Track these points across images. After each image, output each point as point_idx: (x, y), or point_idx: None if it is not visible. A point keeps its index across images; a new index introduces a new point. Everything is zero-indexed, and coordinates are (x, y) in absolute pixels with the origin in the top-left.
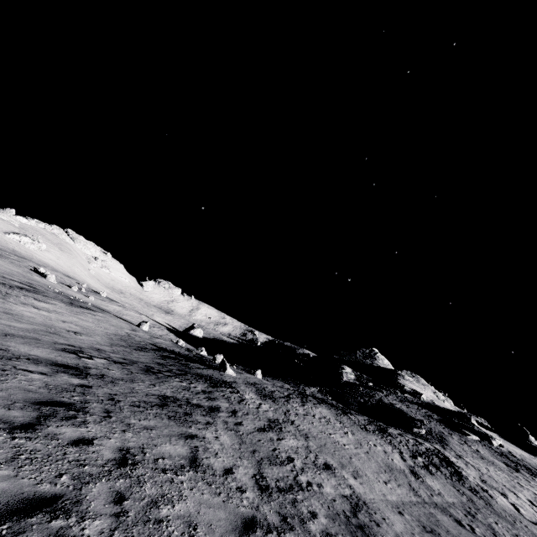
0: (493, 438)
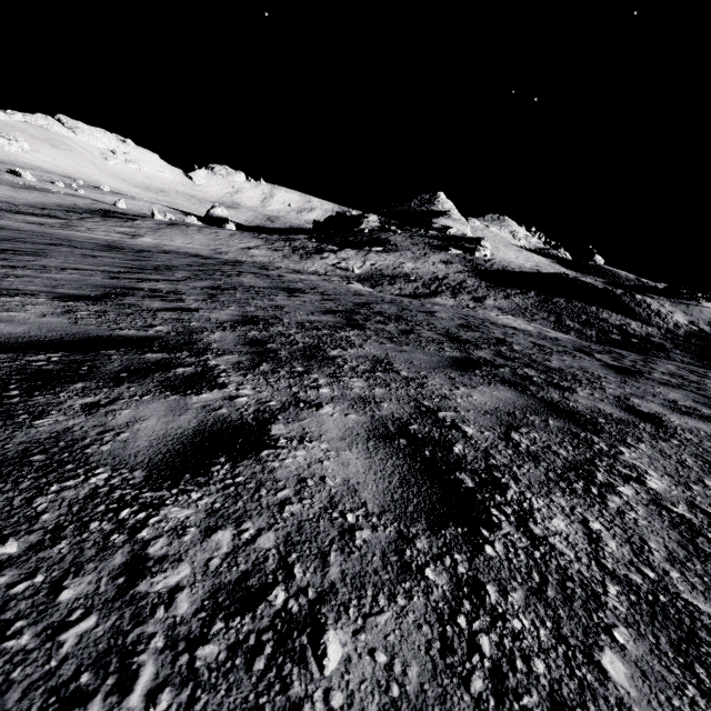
0: (480, 250)
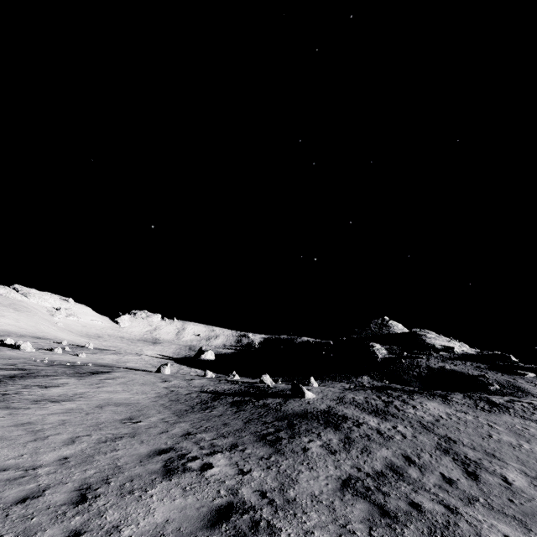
0: None
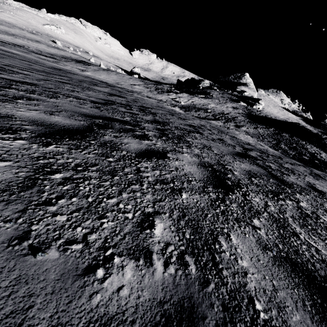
0: (256, 105)
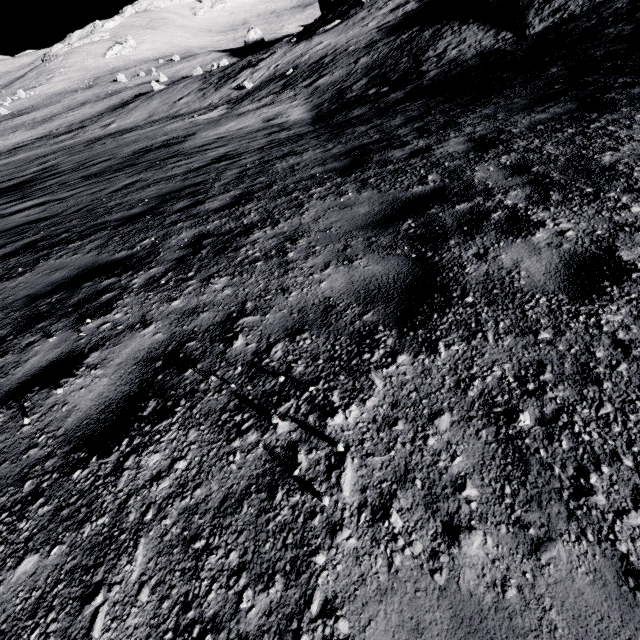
0: None
